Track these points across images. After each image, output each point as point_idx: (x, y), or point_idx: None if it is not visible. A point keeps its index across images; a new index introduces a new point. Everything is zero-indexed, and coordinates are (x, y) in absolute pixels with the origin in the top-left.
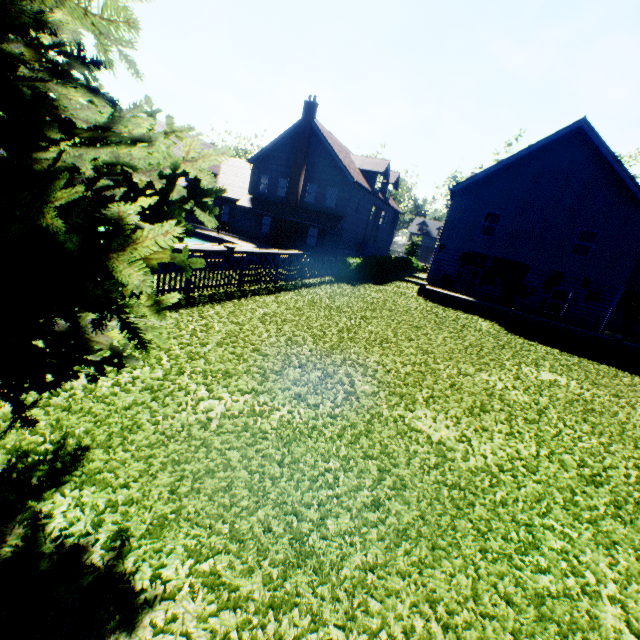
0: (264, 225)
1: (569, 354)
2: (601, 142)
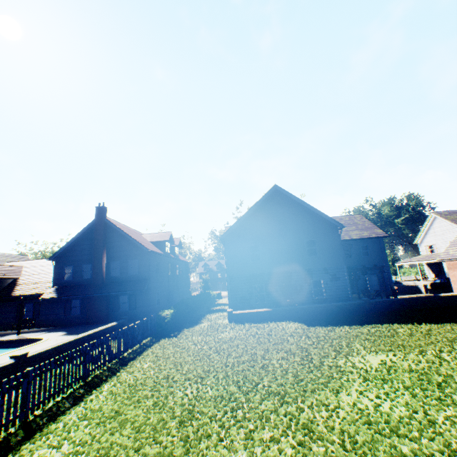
0: (74, 308)
1: (355, 325)
2: (290, 194)
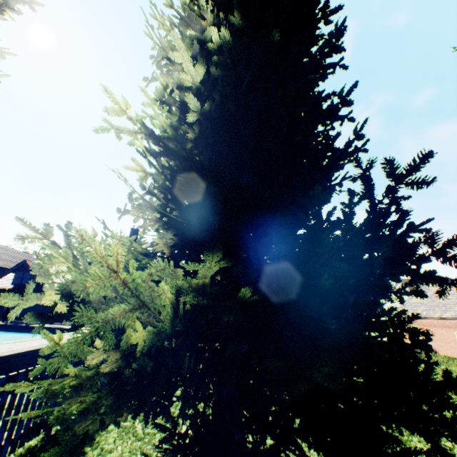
0: None
1: None
2: None
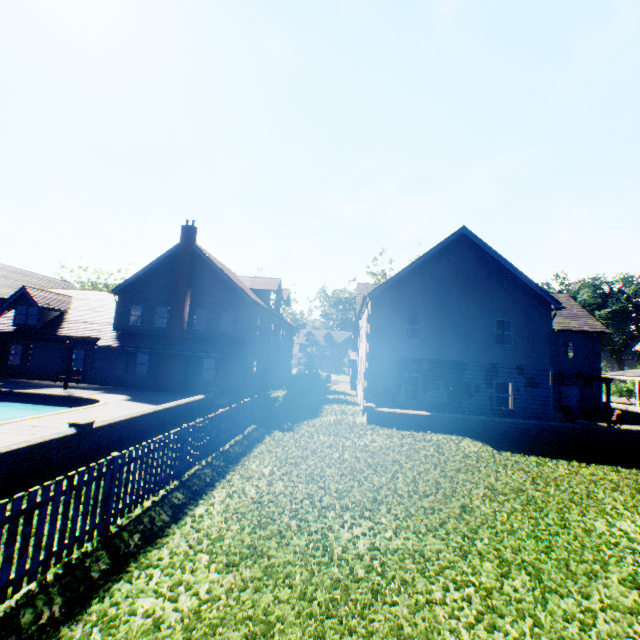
0: (139, 365)
1: (576, 462)
2: (484, 244)
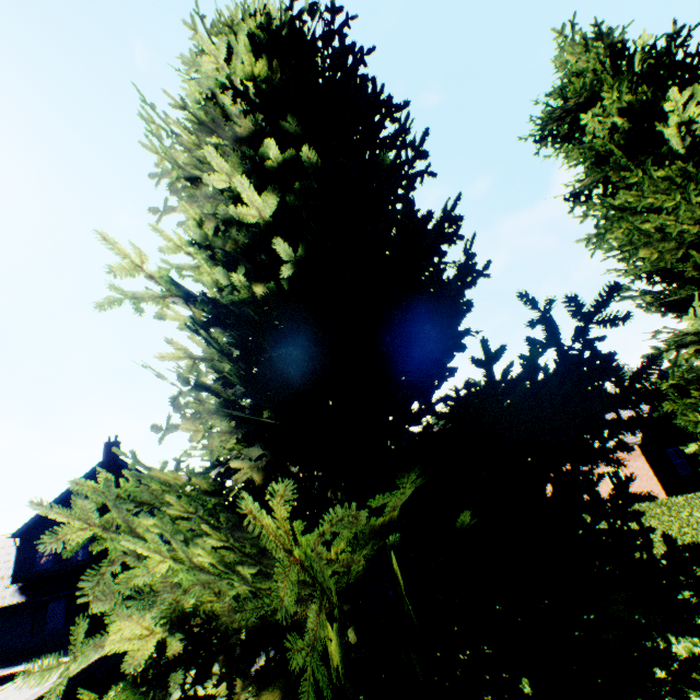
0: (50, 617)
1: None
2: None
